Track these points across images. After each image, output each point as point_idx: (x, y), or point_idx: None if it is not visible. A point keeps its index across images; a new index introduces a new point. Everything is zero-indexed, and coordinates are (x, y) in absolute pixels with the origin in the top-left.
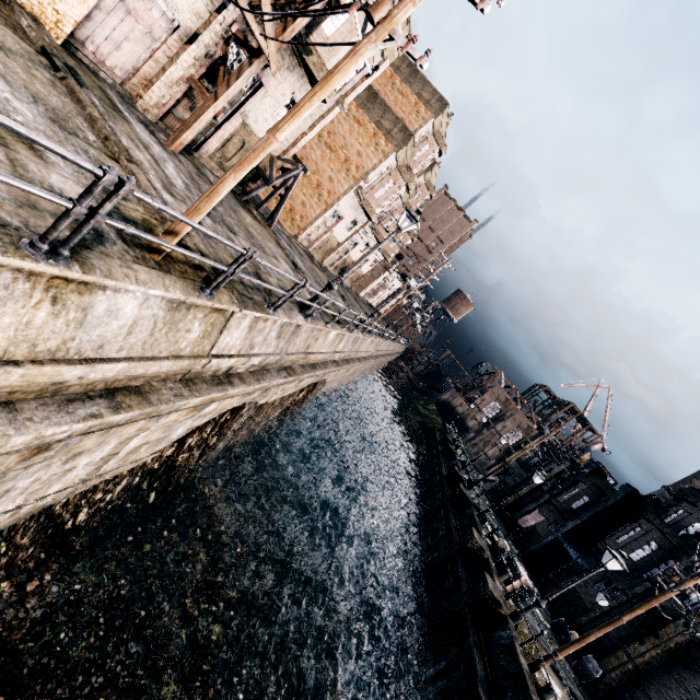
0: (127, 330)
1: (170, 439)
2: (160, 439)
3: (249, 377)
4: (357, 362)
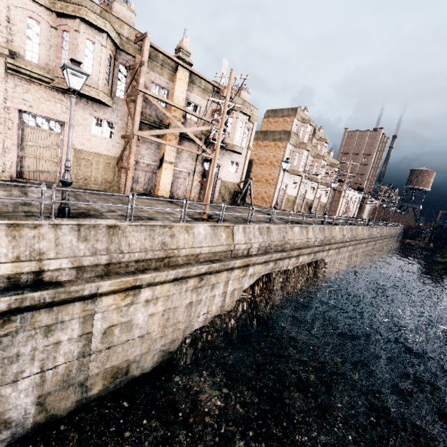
0: (204, 238)
1: (244, 290)
2: (239, 288)
3: (260, 255)
4: (339, 244)
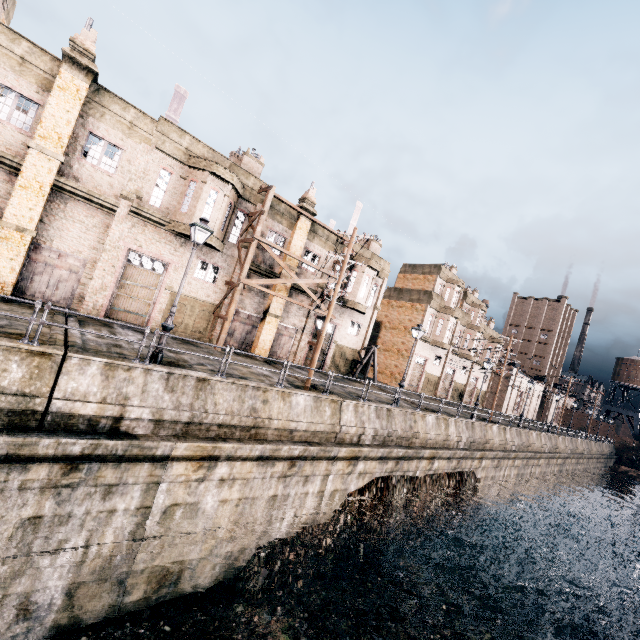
0: (304, 410)
1: (350, 494)
2: (343, 490)
3: (375, 446)
4: (498, 452)
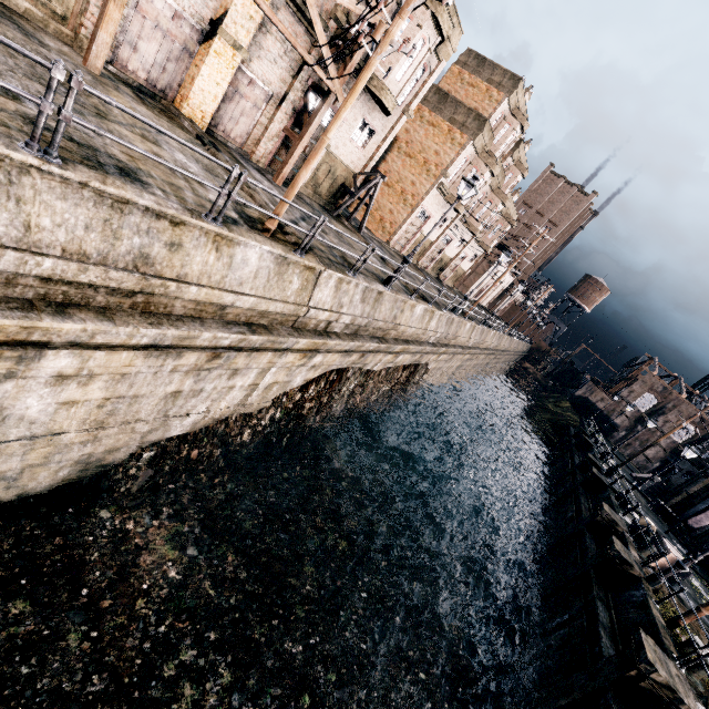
0: (254, 276)
1: (292, 386)
2: (285, 382)
3: (345, 336)
4: (458, 348)
